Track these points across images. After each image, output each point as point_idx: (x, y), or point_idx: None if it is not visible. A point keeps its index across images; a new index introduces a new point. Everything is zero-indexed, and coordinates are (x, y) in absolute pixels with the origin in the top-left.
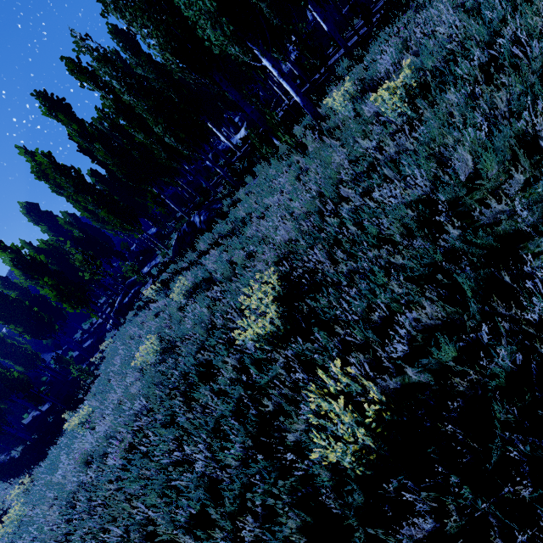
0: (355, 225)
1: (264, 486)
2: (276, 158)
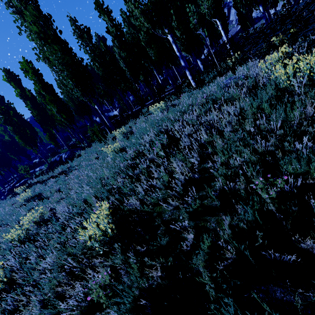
0: (77, 198)
1: None
2: (99, 142)
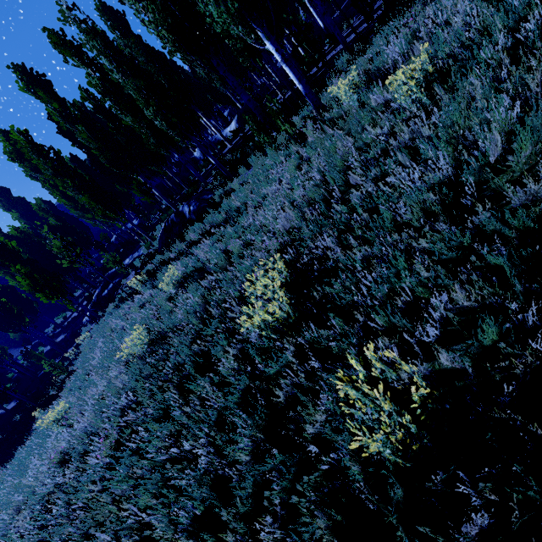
0: (368, 211)
1: (283, 483)
2: (273, 148)
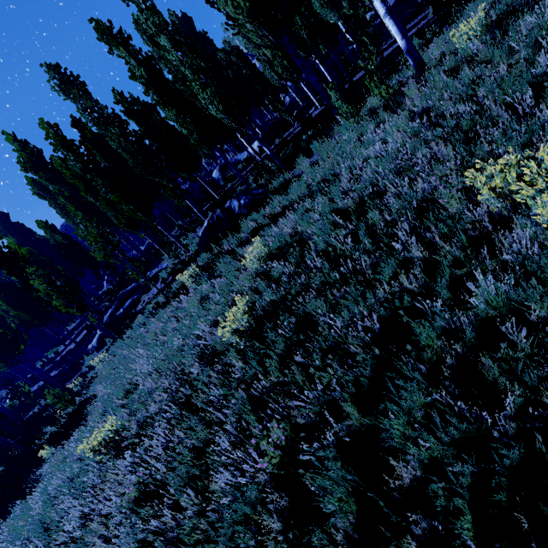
0: None
1: None
2: (356, 120)
